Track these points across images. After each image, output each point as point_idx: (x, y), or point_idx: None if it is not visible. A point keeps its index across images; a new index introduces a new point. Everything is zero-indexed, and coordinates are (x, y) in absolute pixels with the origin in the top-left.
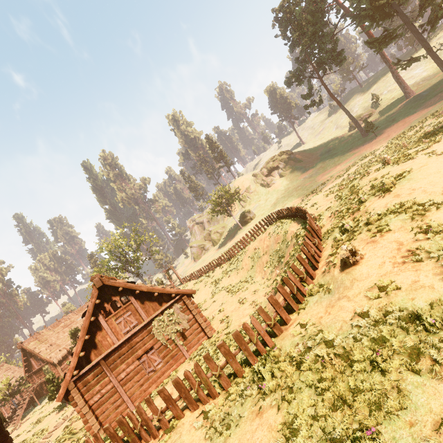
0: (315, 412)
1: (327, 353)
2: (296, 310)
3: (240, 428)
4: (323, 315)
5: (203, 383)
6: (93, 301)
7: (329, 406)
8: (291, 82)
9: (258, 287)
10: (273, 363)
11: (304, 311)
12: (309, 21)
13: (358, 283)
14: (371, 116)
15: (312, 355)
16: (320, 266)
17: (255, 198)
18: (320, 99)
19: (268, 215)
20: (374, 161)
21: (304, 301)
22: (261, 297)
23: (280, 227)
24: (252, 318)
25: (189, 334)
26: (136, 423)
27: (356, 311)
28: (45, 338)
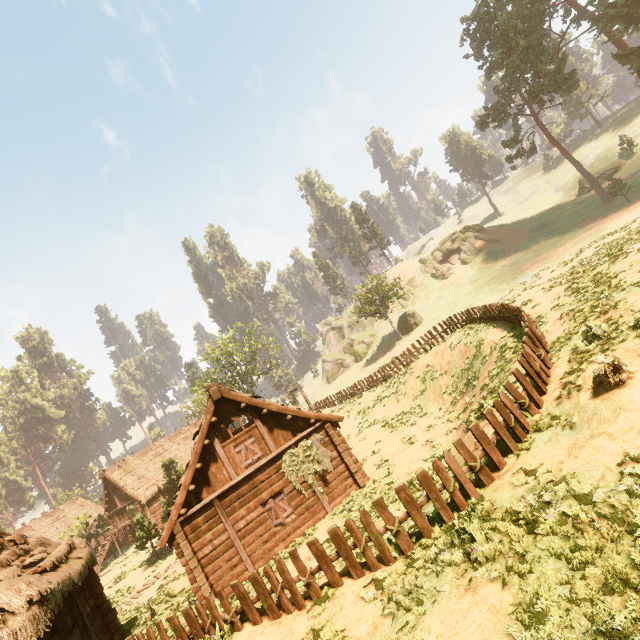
0: (573, 594)
1: (583, 511)
2: (514, 451)
3: (441, 605)
4: (564, 459)
5: (372, 539)
6: (208, 418)
7: (598, 587)
8: (485, 122)
9: (434, 422)
10: (483, 523)
11: (528, 452)
12: (520, 31)
13: (628, 414)
14: (618, 171)
15: (554, 513)
16: (550, 389)
17: (421, 294)
18: (532, 146)
19: (449, 317)
20: (628, 239)
21: (526, 439)
22: (441, 435)
23: (470, 334)
24: (448, 455)
25: (332, 479)
26: (275, 584)
27: (627, 454)
28: (132, 467)
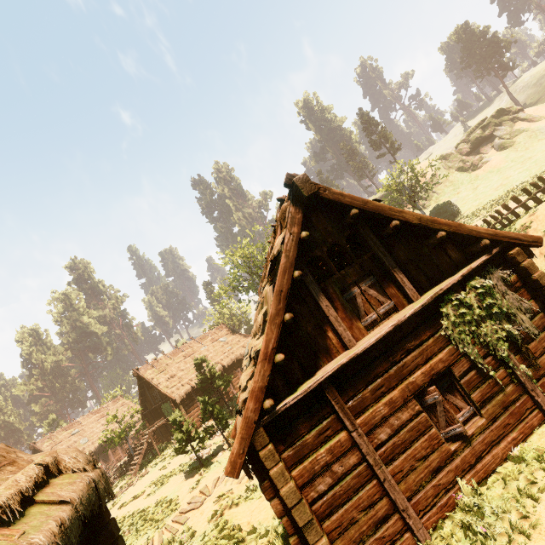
0: None
1: None
2: None
3: None
4: None
5: None
6: (293, 232)
7: None
8: None
9: None
10: None
11: None
12: None
13: None
14: None
15: None
16: None
17: (447, 191)
18: None
19: None
20: None
21: None
22: None
23: None
24: None
25: (539, 351)
26: None
27: None
28: (164, 367)
